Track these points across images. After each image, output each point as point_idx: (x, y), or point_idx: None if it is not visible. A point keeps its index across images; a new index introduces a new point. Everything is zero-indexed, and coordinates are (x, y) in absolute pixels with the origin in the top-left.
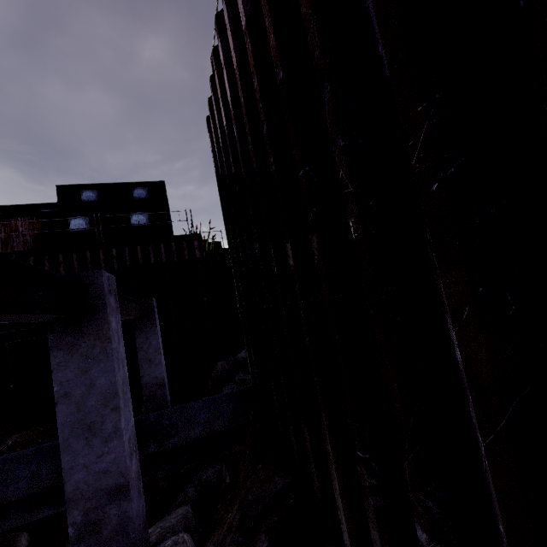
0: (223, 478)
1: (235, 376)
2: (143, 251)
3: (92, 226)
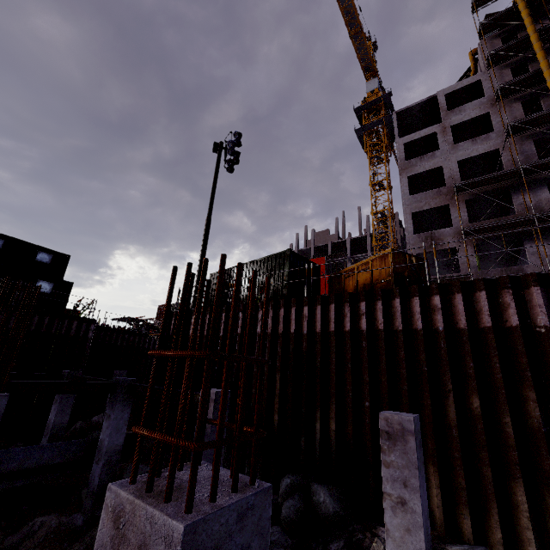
0: None
1: (93, 433)
2: (49, 321)
3: None
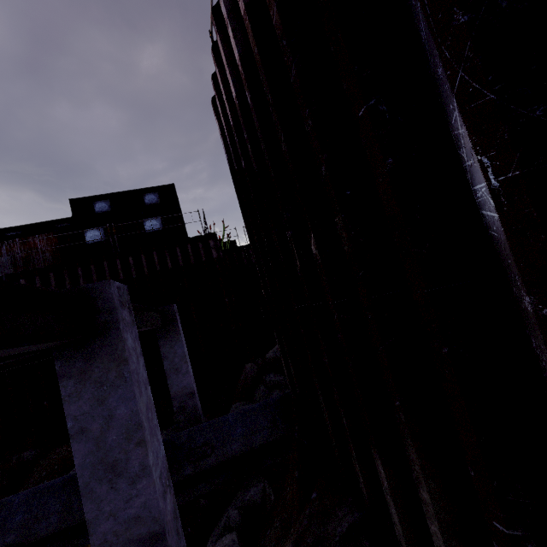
0: (267, 496)
1: (265, 378)
2: (159, 257)
3: (107, 236)
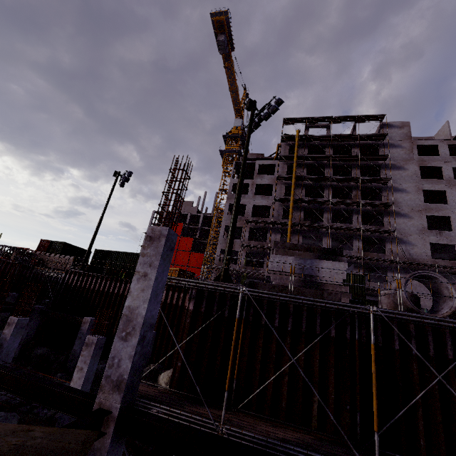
0: None
1: None
2: None
3: None
